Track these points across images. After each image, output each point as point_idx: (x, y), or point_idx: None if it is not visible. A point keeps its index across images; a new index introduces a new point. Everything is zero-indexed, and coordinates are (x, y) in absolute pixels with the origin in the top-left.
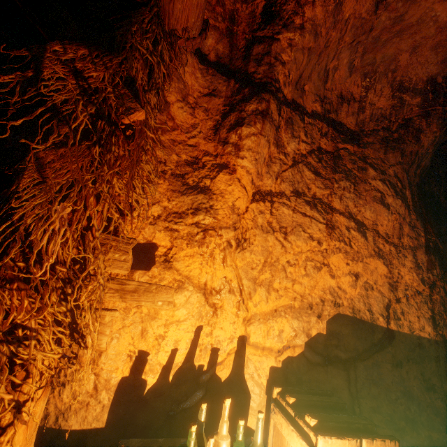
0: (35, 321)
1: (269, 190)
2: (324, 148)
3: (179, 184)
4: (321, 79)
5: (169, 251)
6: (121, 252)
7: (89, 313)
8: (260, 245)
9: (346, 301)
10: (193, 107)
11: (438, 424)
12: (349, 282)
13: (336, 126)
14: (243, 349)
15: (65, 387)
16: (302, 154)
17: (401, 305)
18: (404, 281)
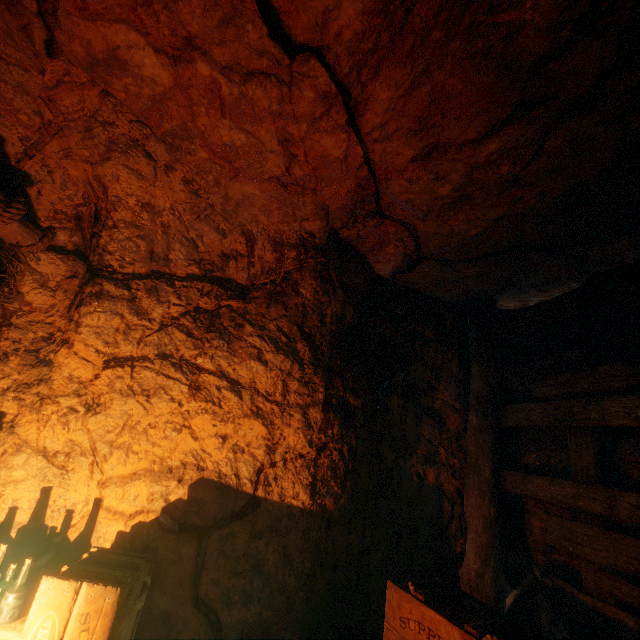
0: None
1: (130, 355)
2: (204, 307)
3: (33, 358)
4: (190, 246)
5: (16, 417)
6: None
7: None
8: (119, 408)
9: (212, 464)
10: (56, 290)
11: (279, 603)
12: (215, 444)
13: (224, 283)
14: (96, 512)
15: None
16: (173, 317)
17: (276, 470)
18: (287, 443)
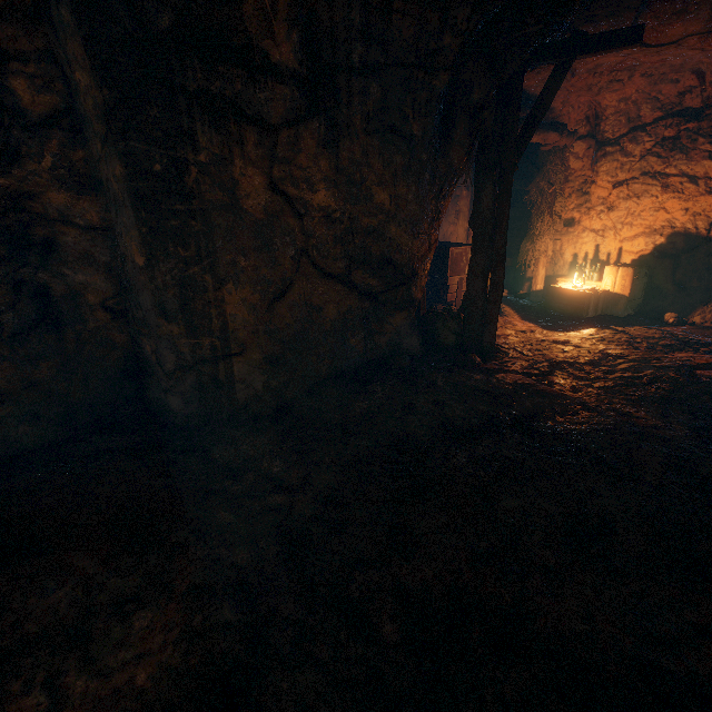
0: (539, 242)
1: (625, 179)
2: (668, 136)
3: (580, 193)
4: (652, 102)
5: (579, 219)
6: (559, 224)
7: (548, 240)
8: (623, 207)
9: (679, 225)
10: (582, 158)
11: None
12: (680, 214)
13: (682, 113)
14: (620, 253)
15: (556, 265)
16: (647, 150)
17: None
18: None
